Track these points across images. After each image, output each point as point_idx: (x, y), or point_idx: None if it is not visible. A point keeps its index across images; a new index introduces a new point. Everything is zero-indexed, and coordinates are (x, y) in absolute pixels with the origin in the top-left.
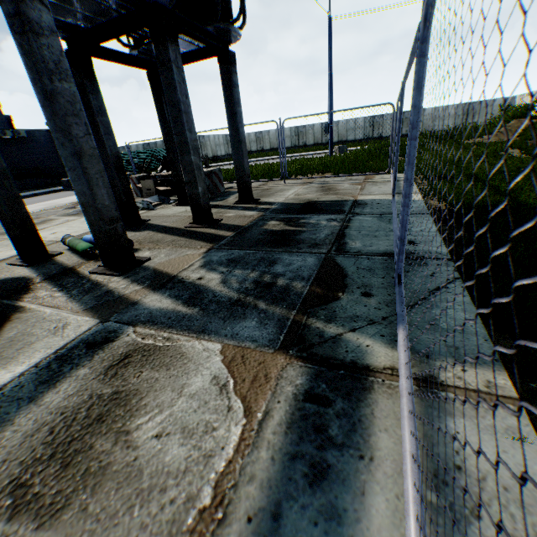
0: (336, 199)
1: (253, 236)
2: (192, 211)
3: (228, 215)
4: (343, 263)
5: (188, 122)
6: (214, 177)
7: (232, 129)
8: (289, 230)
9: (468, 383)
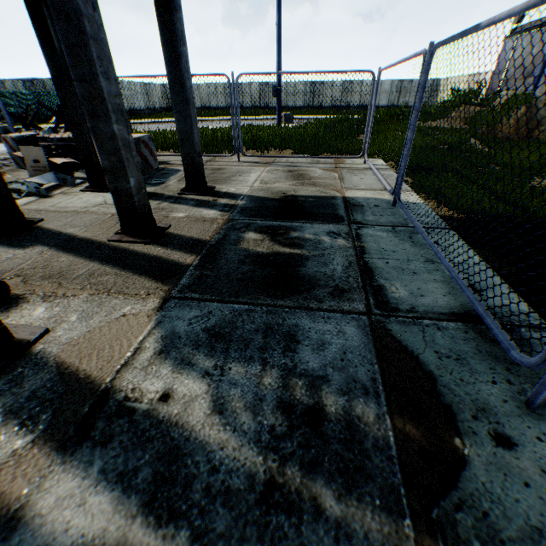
0: (319, 194)
1: (232, 266)
2: (120, 216)
3: (177, 215)
4: (407, 339)
5: (101, 58)
6: (143, 148)
7: (174, 81)
8: (284, 254)
9: None
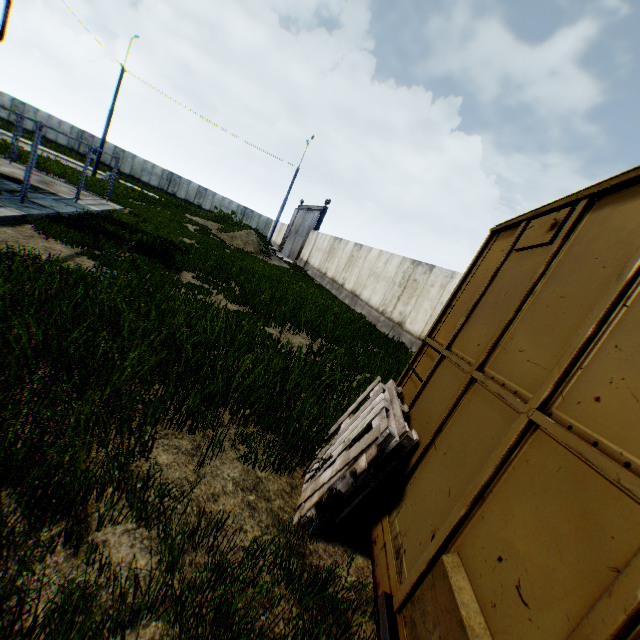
0: (44, 187)
1: None
2: None
3: None
4: (6, 193)
5: None
6: None
7: None
8: None
9: (15, 210)
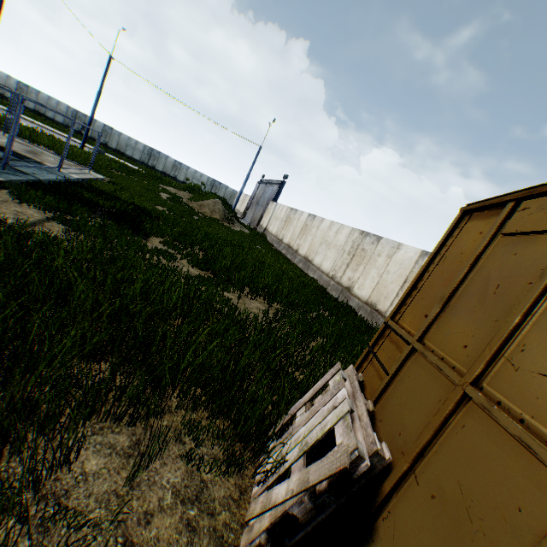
0: (31, 157)
1: None
2: None
3: None
4: None
5: None
6: None
7: None
8: None
9: None
